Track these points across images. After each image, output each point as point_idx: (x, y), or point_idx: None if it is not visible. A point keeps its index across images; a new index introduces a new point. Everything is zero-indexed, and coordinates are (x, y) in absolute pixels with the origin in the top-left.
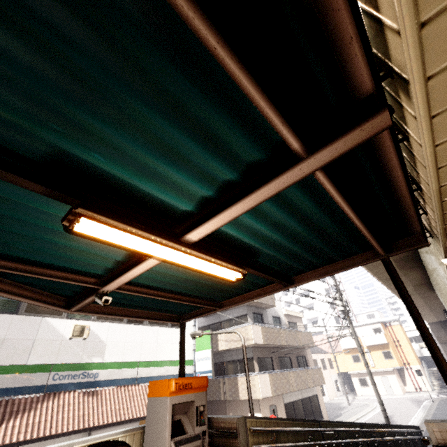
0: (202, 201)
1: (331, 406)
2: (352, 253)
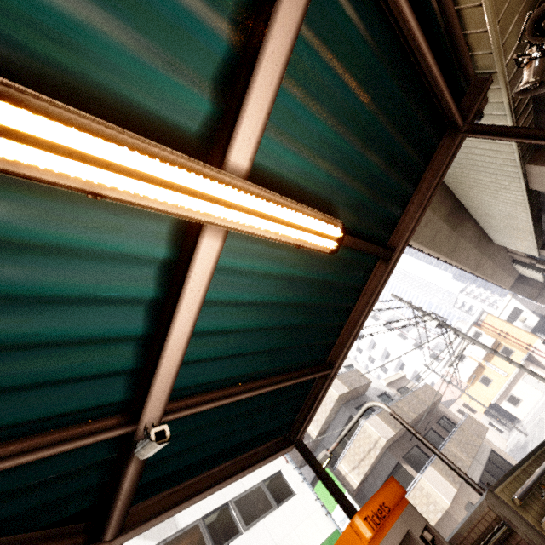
0: (217, 90)
1: (512, 454)
2: (427, 159)
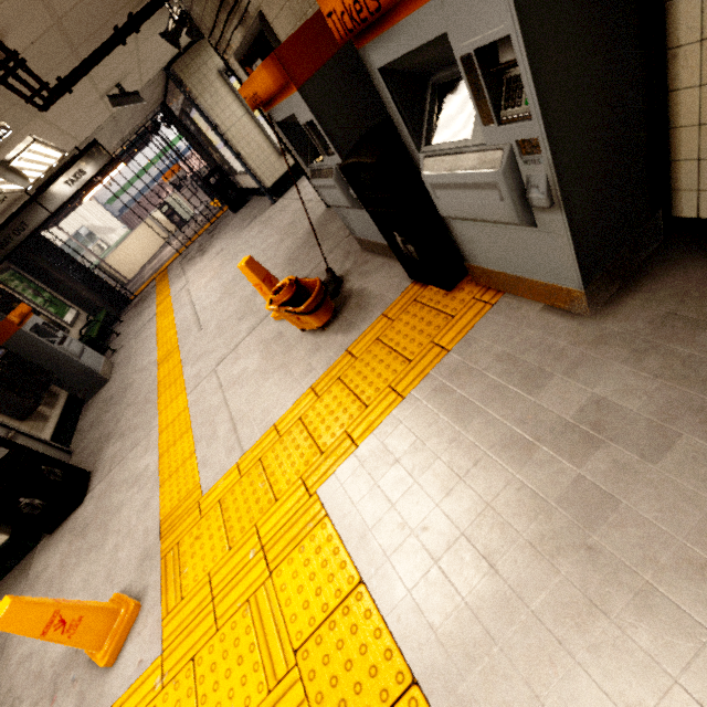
0: None
1: None
2: None
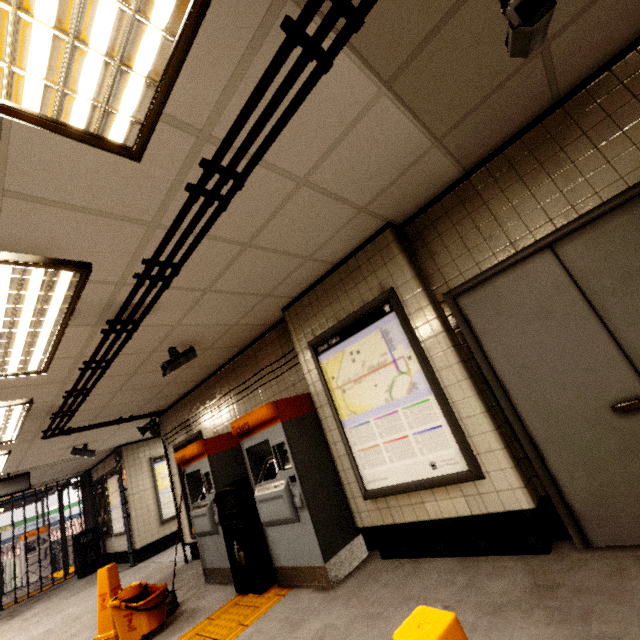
0: None
1: None
2: None
